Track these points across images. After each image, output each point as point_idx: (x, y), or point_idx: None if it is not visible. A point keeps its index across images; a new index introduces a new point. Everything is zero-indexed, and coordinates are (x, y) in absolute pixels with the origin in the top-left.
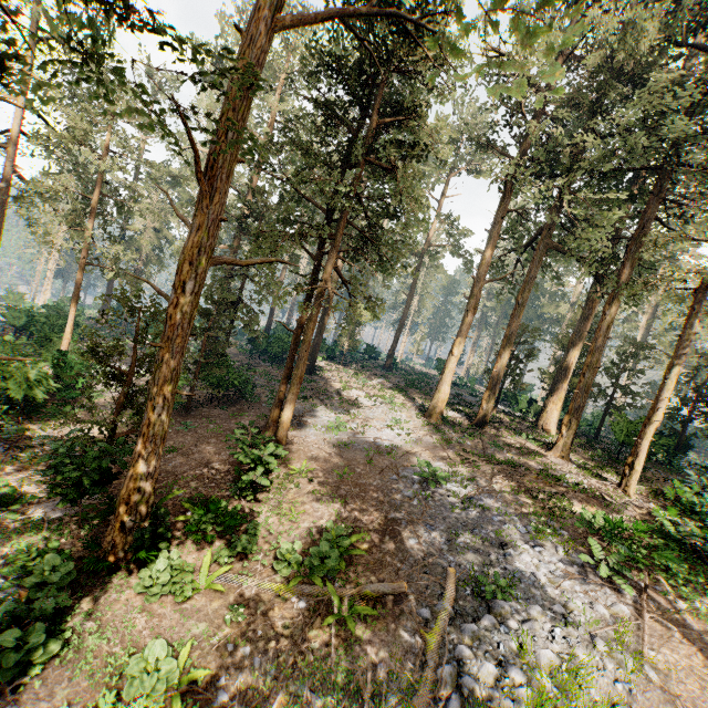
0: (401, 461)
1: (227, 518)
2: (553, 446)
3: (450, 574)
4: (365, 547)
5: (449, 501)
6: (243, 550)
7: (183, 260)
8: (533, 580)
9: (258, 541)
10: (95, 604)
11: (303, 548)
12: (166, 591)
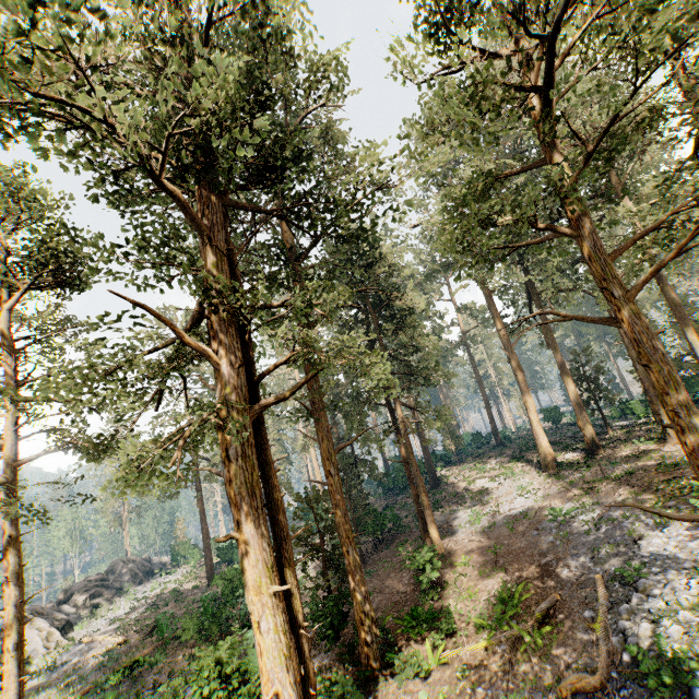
0: (536, 518)
1: (427, 616)
2: (664, 437)
3: (597, 579)
4: (531, 592)
5: (584, 529)
6: (448, 631)
7: (323, 460)
8: (665, 554)
9: (456, 624)
10: (377, 698)
11: (489, 614)
12: (412, 674)
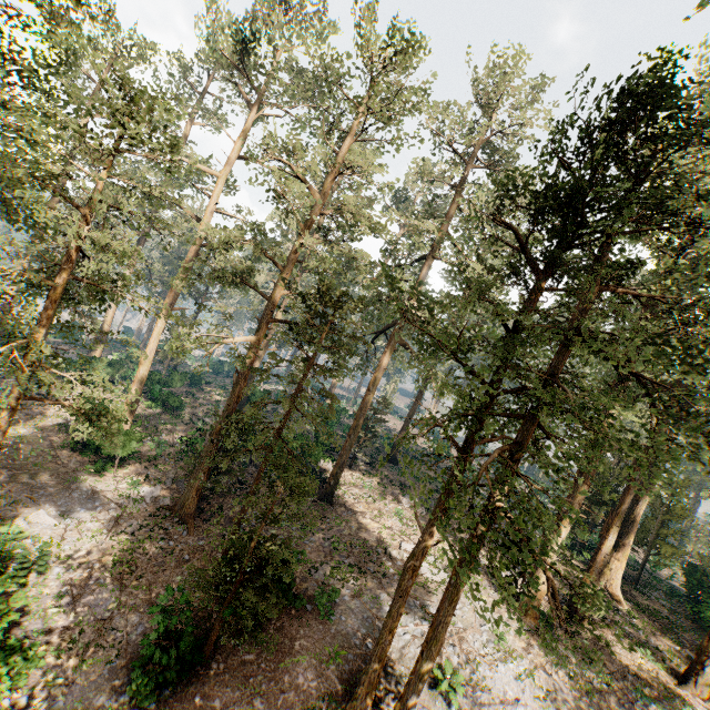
0: None
1: None
2: (688, 678)
3: None
4: None
5: None
6: None
7: None
8: None
9: None
10: None
11: None
12: None
